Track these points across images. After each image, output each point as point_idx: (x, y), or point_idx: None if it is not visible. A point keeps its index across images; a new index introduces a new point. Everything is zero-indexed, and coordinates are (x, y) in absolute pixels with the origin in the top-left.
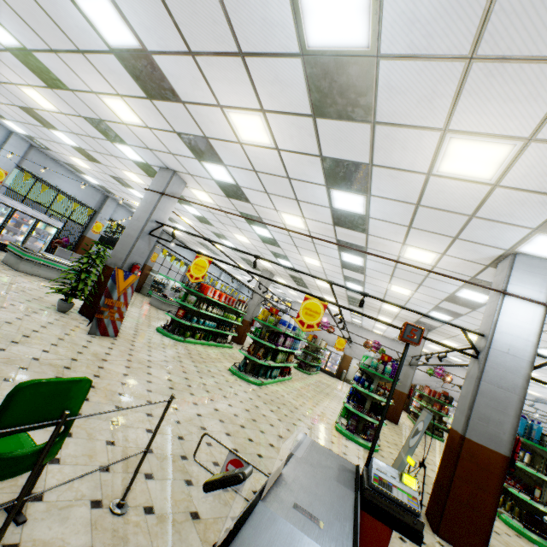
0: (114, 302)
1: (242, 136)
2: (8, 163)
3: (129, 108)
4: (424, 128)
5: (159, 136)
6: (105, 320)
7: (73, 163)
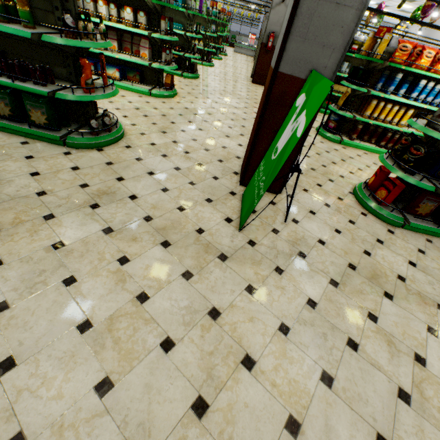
0: None
1: None
2: None
3: None
4: None
5: None
6: None
7: None
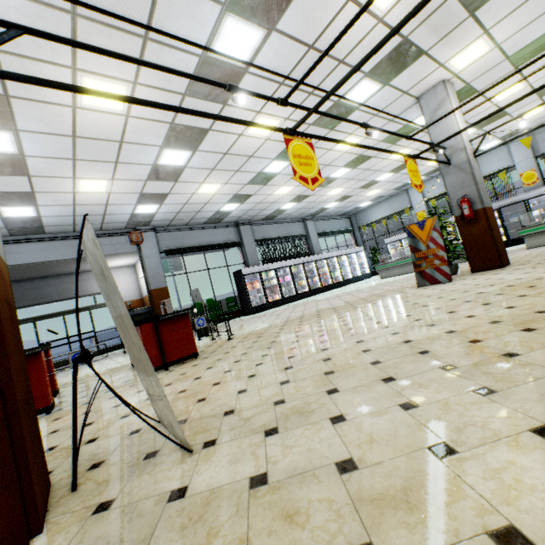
0: (424, 252)
1: (277, 123)
2: (527, 163)
3: (338, 145)
4: (141, 118)
5: (354, 129)
6: (426, 270)
7: (544, 114)
